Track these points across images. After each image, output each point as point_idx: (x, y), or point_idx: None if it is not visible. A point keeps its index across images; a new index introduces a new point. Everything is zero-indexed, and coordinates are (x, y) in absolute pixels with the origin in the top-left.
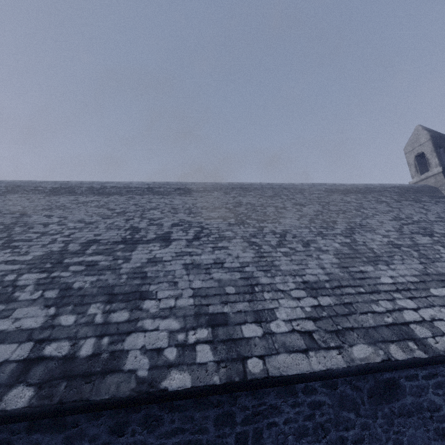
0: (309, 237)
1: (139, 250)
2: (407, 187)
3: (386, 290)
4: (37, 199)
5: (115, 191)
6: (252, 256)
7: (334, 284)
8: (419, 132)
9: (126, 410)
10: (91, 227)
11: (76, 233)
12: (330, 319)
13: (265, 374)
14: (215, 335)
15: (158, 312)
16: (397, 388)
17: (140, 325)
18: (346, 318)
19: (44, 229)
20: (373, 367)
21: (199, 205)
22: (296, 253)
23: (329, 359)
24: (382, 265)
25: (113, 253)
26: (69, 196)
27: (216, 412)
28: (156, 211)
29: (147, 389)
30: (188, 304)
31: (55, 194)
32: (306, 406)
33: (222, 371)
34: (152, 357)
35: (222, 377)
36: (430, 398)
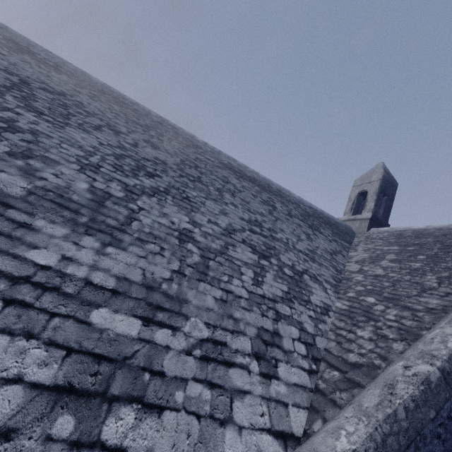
0: (57, 156)
1: None
2: (325, 215)
3: None
4: None
5: None
6: None
7: None
8: (377, 169)
9: None
10: None
11: None
12: None
13: None
14: None
15: None
16: None
17: None
18: None
19: None
20: None
21: None
22: None
23: None
24: (94, 240)
25: None
26: None
27: None
28: None
29: None
30: None
31: None
32: None
33: None
34: None
35: None
36: None
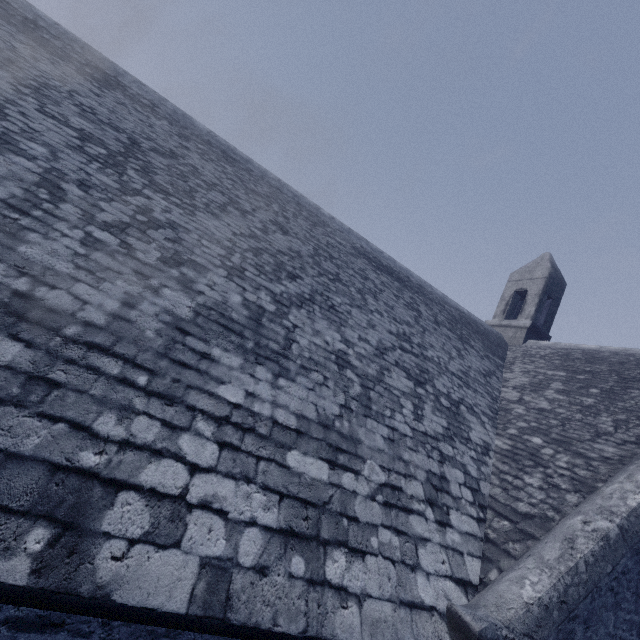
0: (203, 258)
1: None
2: (473, 320)
3: (197, 407)
4: None
5: None
6: None
7: (94, 338)
8: (542, 262)
9: None
10: None
11: None
12: None
13: None
14: None
15: None
16: None
17: None
18: None
19: None
20: None
21: (83, 100)
22: (121, 256)
23: None
24: (266, 371)
25: None
26: None
27: None
28: None
29: None
30: None
31: None
32: None
33: None
34: None
35: None
36: None
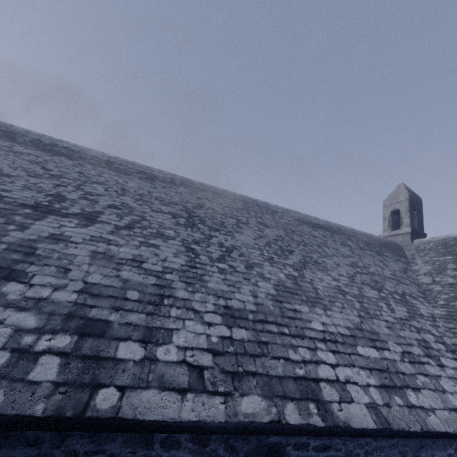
0: (256, 259)
1: (47, 221)
2: (375, 238)
3: (312, 336)
4: None
5: (66, 153)
6: (183, 263)
7: (259, 317)
8: (401, 189)
9: None
10: (4, 180)
11: None
12: (235, 357)
13: (114, 413)
14: (77, 347)
15: (19, 301)
16: (280, 456)
17: None
18: (254, 359)
19: None
20: (257, 427)
21: (155, 194)
22: (234, 273)
23: (208, 408)
24: (319, 309)
25: (10, 216)
26: (4, 141)
27: (27, 453)
28: (100, 187)
29: None
30: (67, 299)
31: None
32: None
33: (55, 398)
34: None
35: (50, 408)
36: None
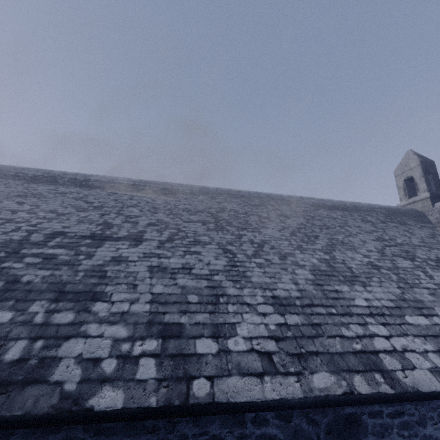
0: (287, 250)
1: (105, 247)
2: (394, 209)
3: (359, 313)
4: (15, 185)
5: (99, 185)
6: (224, 264)
7: (305, 302)
8: (410, 156)
9: (44, 429)
10: (62, 219)
11: (44, 224)
12: (294, 340)
13: (211, 399)
14: (164, 348)
15: (108, 316)
16: (358, 425)
17: (83, 329)
18: (312, 340)
19: (11, 215)
20: (333, 400)
21: (181, 207)
22: (271, 265)
23: (286, 387)
24: (359, 286)
25: (77, 247)
26: (49, 185)
27: (149, 439)
28: (135, 209)
29: (69, 406)
30: (143, 310)
31: (35, 182)
32: (255, 439)
33: (162, 391)
34: (87, 368)
35: (161, 399)
36: (394, 439)
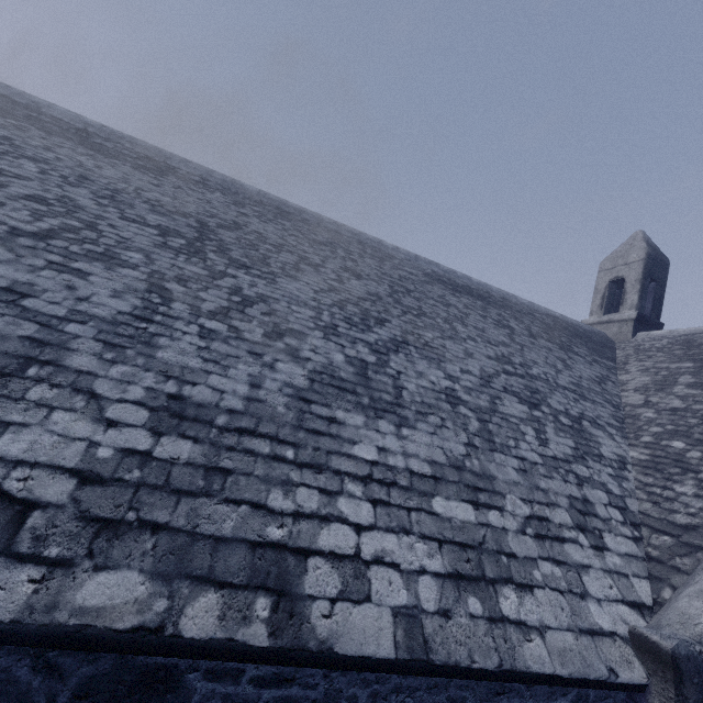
0: (298, 325)
1: None
2: (569, 323)
3: (342, 470)
4: None
5: (0, 105)
6: (123, 309)
7: (241, 423)
8: (635, 242)
9: None
10: None
11: None
12: (132, 491)
13: None
14: None
15: None
16: (170, 690)
17: None
18: (177, 499)
19: None
20: (100, 638)
21: (149, 195)
22: (233, 340)
23: None
24: (388, 423)
25: None
26: None
27: None
28: (34, 165)
29: None
30: None
31: None
32: None
33: None
34: None
35: None
36: None
